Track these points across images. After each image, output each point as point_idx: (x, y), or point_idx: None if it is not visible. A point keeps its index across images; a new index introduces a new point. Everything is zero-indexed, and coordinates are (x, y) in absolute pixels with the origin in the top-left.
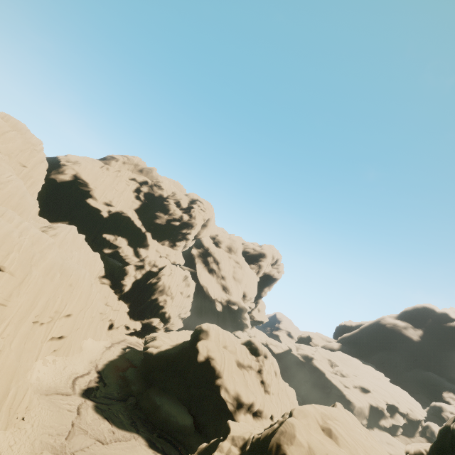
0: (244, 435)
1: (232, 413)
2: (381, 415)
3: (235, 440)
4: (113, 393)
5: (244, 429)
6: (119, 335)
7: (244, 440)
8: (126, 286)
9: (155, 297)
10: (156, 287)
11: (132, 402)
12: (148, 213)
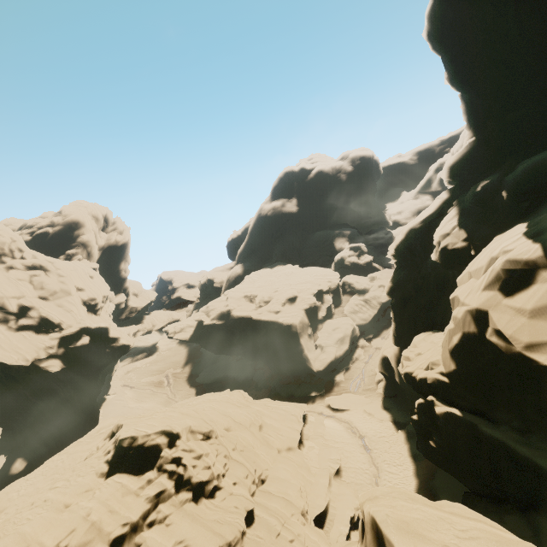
0: None
1: None
2: (316, 310)
3: None
4: None
5: None
6: None
7: None
8: None
9: None
10: None
11: None
12: None
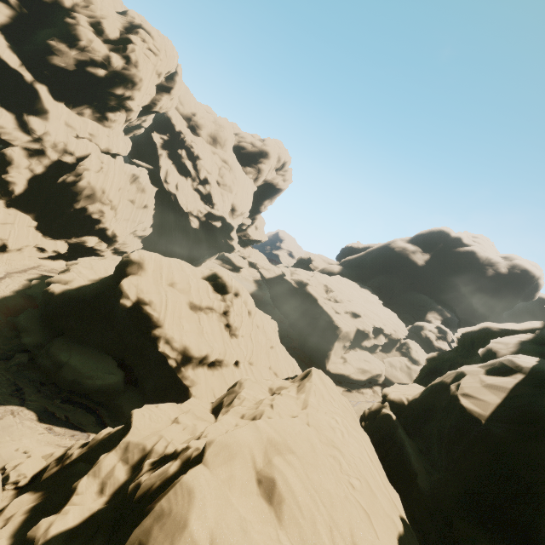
0: (147, 442)
1: (174, 370)
2: (365, 337)
3: (129, 451)
4: None
5: (157, 423)
6: (25, 260)
7: (143, 452)
8: (14, 184)
9: (81, 206)
10: (76, 190)
11: (20, 361)
12: (32, 40)
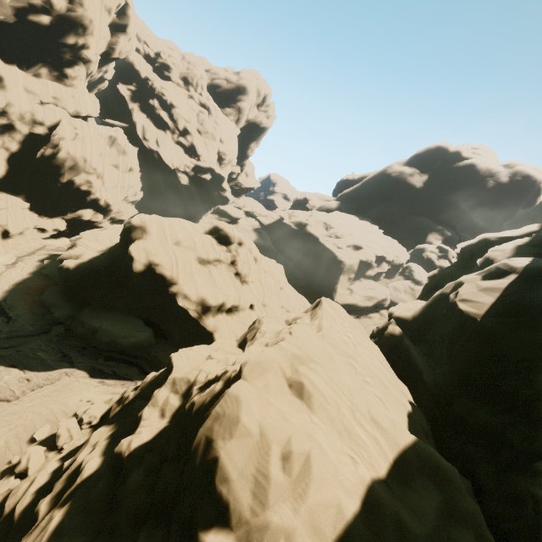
0: (190, 376)
1: (197, 320)
2: (369, 267)
3: (176, 385)
4: (25, 328)
5: (194, 362)
6: (29, 242)
7: (188, 383)
8: None
9: (67, 179)
10: (58, 163)
11: (59, 332)
12: None
